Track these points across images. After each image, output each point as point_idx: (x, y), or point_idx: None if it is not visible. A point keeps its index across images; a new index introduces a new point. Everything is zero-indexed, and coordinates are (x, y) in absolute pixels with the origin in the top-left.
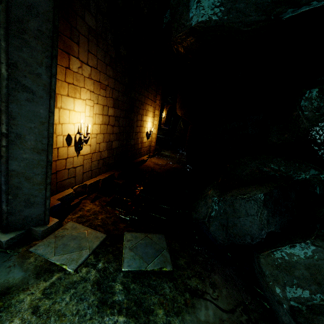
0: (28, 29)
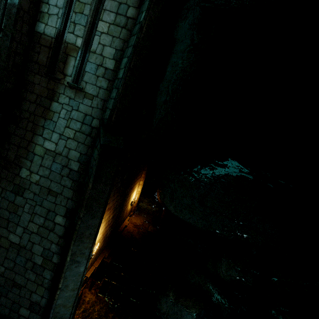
0: (85, 235)
